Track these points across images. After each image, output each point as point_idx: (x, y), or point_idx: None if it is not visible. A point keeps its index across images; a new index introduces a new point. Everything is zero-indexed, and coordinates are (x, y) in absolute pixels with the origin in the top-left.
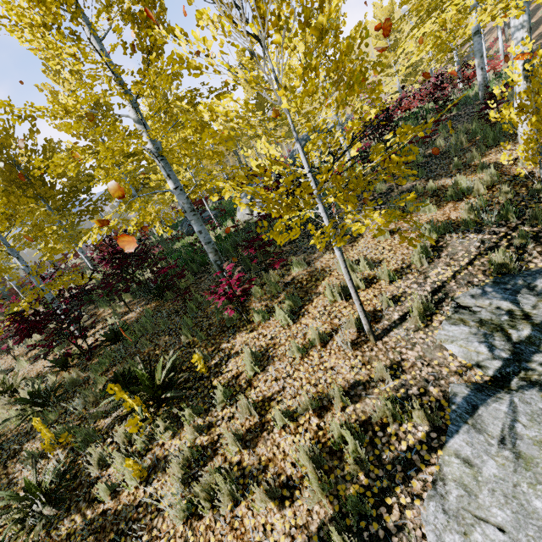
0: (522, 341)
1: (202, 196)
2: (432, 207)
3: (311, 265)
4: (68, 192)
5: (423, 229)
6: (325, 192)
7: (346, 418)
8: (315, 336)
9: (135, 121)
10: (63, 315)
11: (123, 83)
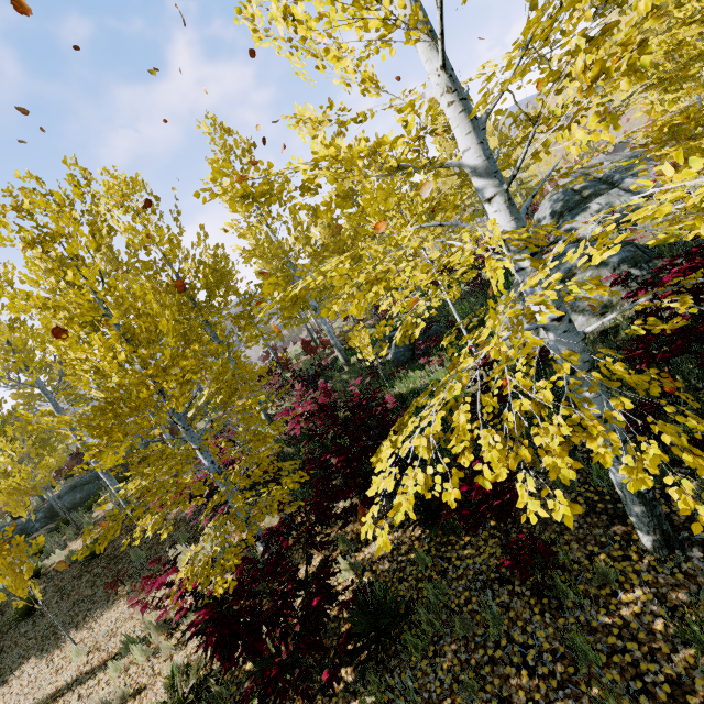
0: None
1: (453, 308)
2: None
3: None
4: (241, 314)
5: None
6: None
7: None
8: None
9: (476, 172)
10: (262, 547)
11: (459, 87)
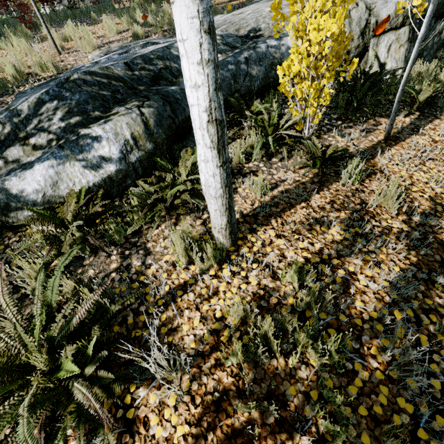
0: (112, 51)
1: None
2: (141, 14)
3: (57, 31)
4: None
5: (123, 19)
6: (103, 4)
7: (17, 66)
8: (26, 47)
9: None
10: None
11: None
